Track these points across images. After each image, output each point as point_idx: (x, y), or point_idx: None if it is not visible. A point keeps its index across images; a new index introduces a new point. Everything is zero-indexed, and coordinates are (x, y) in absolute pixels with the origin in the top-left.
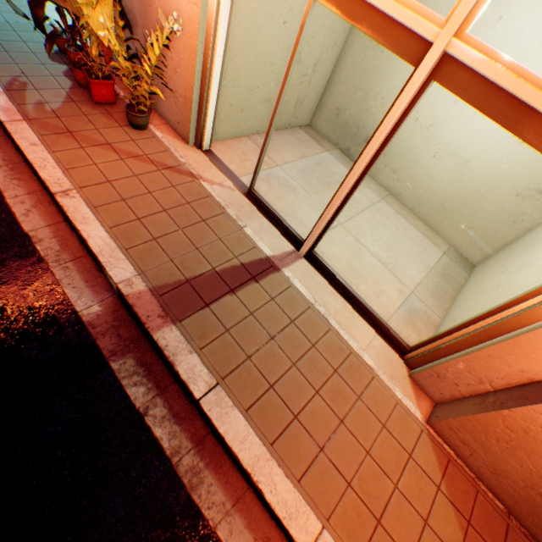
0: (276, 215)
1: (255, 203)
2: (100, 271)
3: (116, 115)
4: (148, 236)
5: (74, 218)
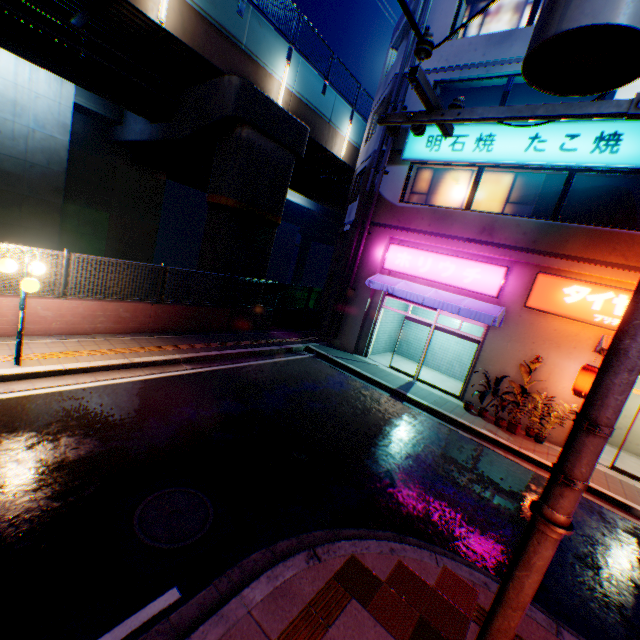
0: (636, 476)
1: (617, 471)
2: (624, 510)
3: (524, 437)
4: (620, 492)
5: (595, 487)
